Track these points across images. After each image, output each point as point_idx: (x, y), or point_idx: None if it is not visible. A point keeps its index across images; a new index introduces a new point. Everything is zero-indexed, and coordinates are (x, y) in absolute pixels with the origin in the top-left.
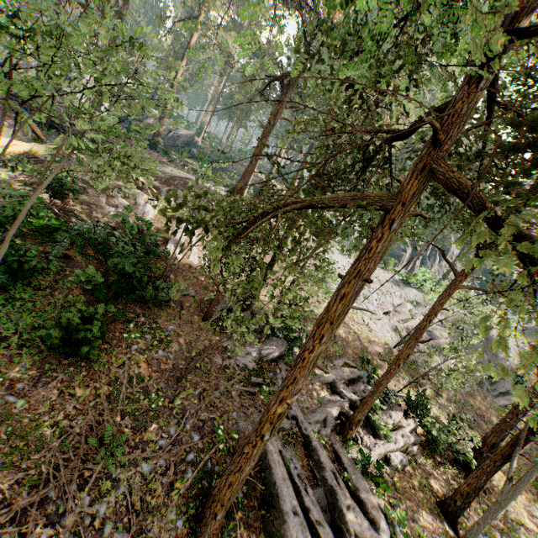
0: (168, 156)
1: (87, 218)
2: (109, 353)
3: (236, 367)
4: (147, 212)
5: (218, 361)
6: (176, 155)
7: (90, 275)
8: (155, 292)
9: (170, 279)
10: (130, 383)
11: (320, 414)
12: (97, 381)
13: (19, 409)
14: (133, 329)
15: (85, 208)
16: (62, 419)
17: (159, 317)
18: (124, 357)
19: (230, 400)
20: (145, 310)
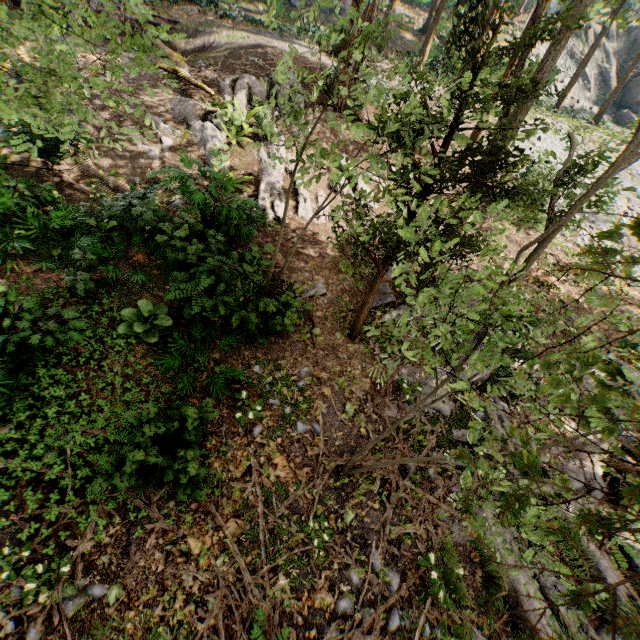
0: (216, 9)
1: (121, 181)
2: (222, 453)
3: (424, 419)
4: (210, 140)
5: (392, 414)
6: (229, 3)
7: (149, 313)
8: (265, 319)
9: (279, 269)
10: (268, 502)
11: (578, 477)
12: (216, 518)
13: (114, 606)
14: (246, 401)
15: (113, 161)
16: (183, 603)
17: (281, 354)
18: (247, 464)
19: (429, 486)
20: (255, 349)
